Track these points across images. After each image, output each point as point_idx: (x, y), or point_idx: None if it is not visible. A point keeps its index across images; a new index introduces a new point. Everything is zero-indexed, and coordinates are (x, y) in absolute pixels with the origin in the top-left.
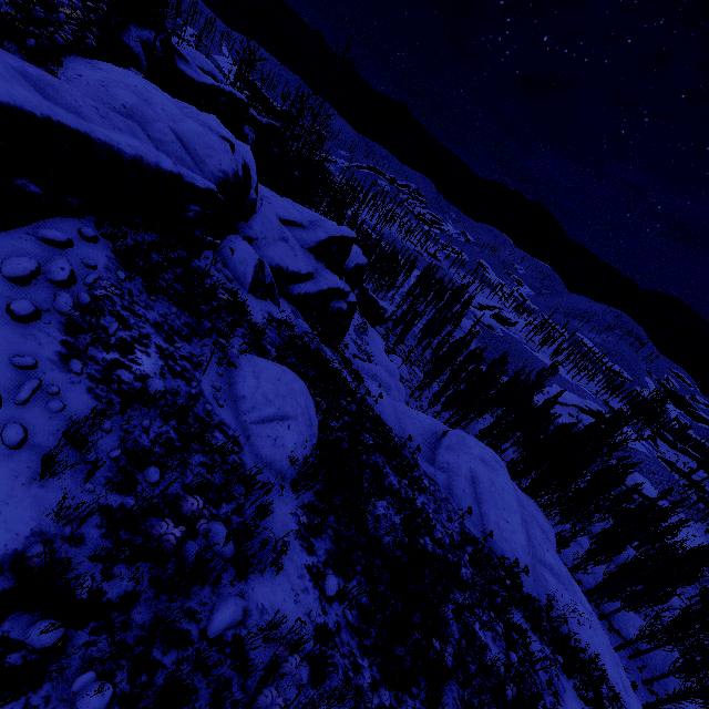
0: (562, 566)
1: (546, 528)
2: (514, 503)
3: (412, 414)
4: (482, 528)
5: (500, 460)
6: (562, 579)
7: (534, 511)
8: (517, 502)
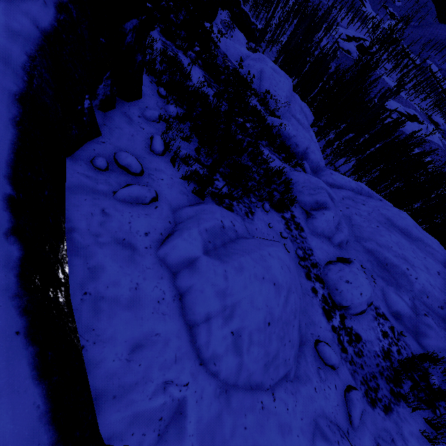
0: (305, 122)
1: (307, 114)
2: (285, 89)
3: (236, 47)
4: (258, 89)
5: (289, 79)
6: (303, 126)
7: (303, 105)
8: (289, 91)
